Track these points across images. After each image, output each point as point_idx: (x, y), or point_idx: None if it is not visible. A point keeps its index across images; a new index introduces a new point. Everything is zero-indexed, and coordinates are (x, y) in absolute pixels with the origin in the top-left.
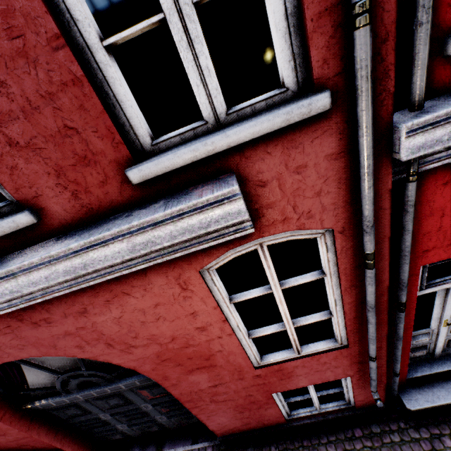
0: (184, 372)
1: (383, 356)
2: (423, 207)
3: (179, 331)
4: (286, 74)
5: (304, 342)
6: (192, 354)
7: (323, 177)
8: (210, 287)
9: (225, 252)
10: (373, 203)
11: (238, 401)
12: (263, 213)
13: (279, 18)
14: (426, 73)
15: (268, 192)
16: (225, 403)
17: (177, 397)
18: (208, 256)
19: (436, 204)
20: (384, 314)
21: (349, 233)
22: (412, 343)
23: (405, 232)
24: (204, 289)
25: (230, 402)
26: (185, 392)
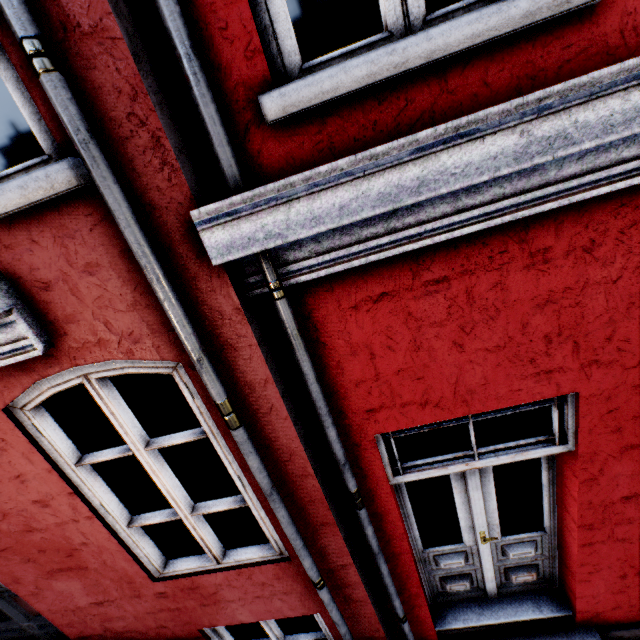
0: (42, 573)
1: (358, 584)
2: (336, 341)
3: (9, 503)
4: (41, 137)
5: (239, 545)
6: (43, 544)
7: (131, 283)
8: (36, 438)
9: (32, 384)
10: (186, 324)
11: (148, 635)
12: (64, 329)
13: (4, 65)
14: (229, 145)
15: (59, 299)
16: (129, 636)
17: (48, 615)
18: (8, 388)
19: (355, 338)
20: (325, 509)
21: None
22: (441, 567)
23: (305, 377)
24: (22, 440)
25: (137, 636)
26: (57, 609)
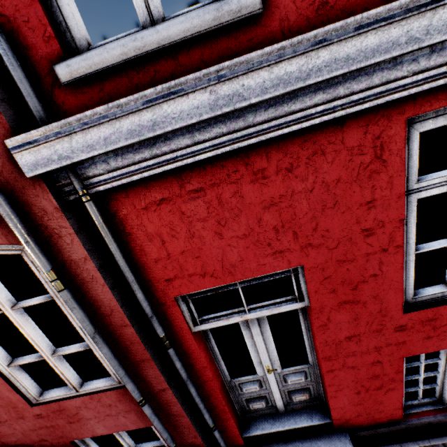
0: None
1: (176, 403)
2: (137, 231)
3: None
4: None
5: (95, 378)
6: None
7: None
8: None
9: None
10: (12, 218)
11: None
12: None
13: None
14: (35, 97)
15: None
16: None
17: None
18: None
19: (150, 229)
20: (143, 349)
21: (44, 252)
22: (244, 391)
23: (114, 256)
24: None
25: None
26: None
